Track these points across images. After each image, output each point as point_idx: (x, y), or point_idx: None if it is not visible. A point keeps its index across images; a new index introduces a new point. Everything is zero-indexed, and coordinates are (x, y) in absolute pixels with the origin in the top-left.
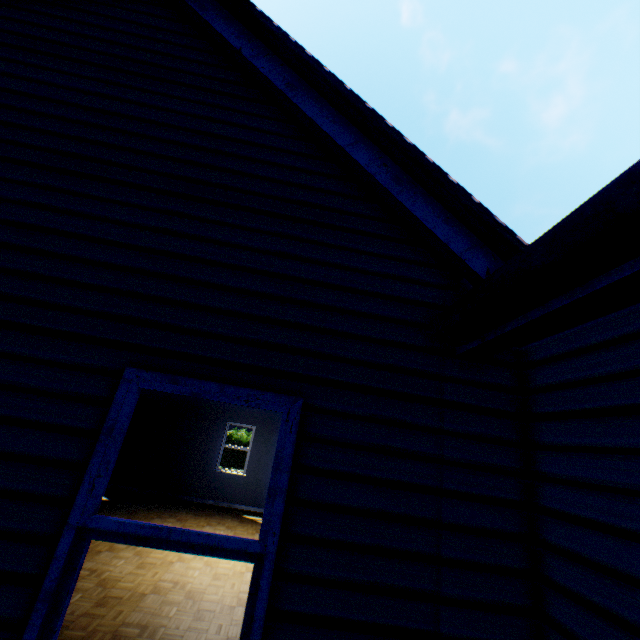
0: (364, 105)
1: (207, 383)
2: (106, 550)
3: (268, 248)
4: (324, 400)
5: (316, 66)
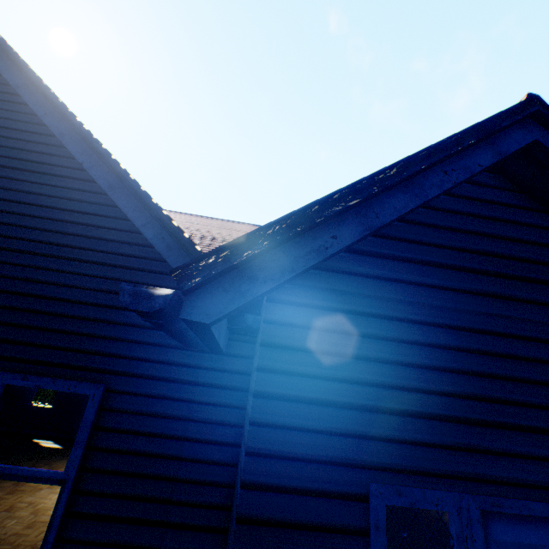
0: (152, 201)
1: (46, 379)
2: (47, 487)
3: (99, 287)
4: (121, 385)
5: (126, 175)
